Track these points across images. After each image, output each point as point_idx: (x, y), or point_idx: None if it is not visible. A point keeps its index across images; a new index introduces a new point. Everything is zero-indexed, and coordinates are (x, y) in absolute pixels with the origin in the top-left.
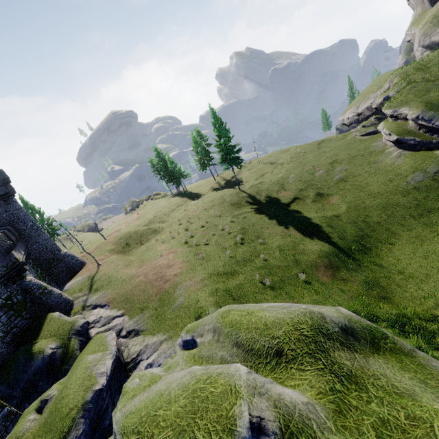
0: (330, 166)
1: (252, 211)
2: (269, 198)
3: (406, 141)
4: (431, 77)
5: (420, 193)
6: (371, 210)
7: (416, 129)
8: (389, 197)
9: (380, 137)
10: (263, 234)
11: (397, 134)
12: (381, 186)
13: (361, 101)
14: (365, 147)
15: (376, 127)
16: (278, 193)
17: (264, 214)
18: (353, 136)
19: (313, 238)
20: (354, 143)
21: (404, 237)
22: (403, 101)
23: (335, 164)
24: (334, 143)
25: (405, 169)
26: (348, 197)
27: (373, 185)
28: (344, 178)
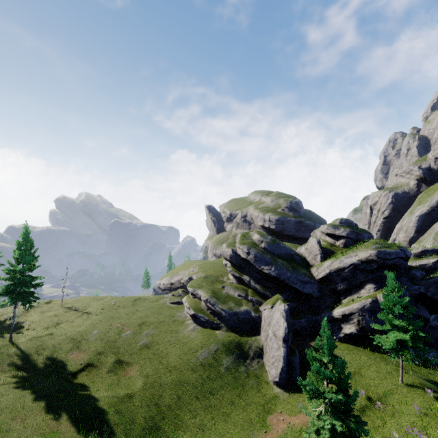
0: (139, 327)
1: (12, 382)
2: (52, 361)
3: (199, 317)
4: (216, 274)
5: (205, 370)
6: (166, 388)
7: (206, 309)
8: (182, 372)
9: (183, 308)
10: (9, 434)
11: (194, 309)
12: (177, 359)
13: (175, 274)
14: (172, 315)
15: (182, 298)
16: (69, 354)
17: (31, 389)
18: (165, 301)
19: (90, 436)
20: (164, 308)
21: (189, 427)
22: (200, 285)
23: (143, 326)
24: (148, 303)
25: (196, 343)
26: (147, 368)
27: (172, 356)
28: (149, 344)
